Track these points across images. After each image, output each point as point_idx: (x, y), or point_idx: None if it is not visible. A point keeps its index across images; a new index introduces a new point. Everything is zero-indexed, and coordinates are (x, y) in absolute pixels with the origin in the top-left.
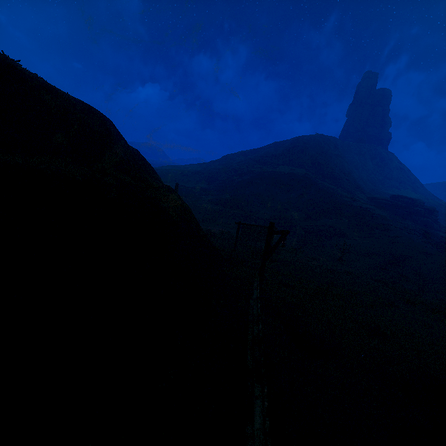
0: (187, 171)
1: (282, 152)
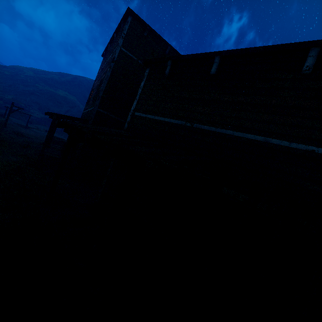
0: None
1: (64, 81)
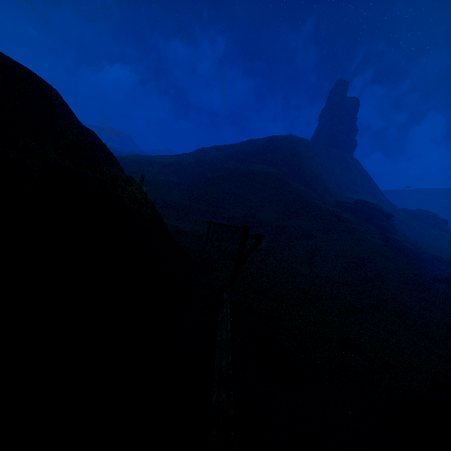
0: (157, 162)
1: (257, 150)
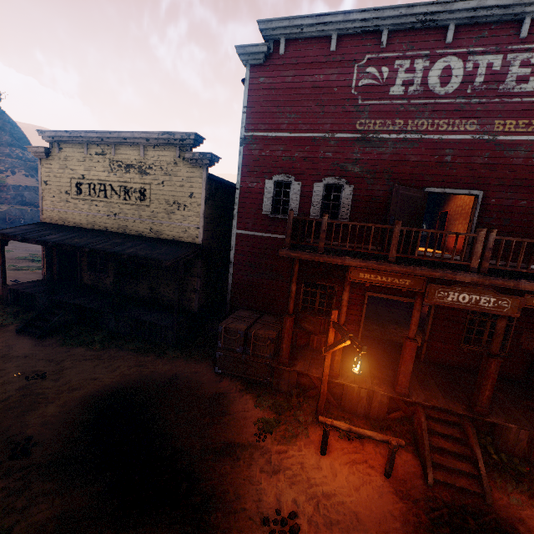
0: None
1: None
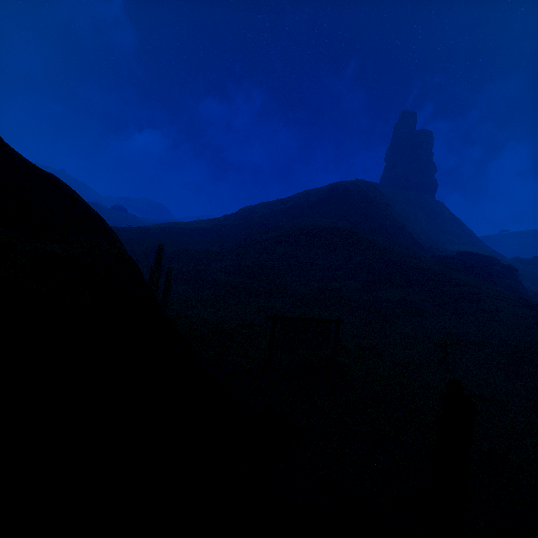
0: (192, 228)
1: (317, 201)
